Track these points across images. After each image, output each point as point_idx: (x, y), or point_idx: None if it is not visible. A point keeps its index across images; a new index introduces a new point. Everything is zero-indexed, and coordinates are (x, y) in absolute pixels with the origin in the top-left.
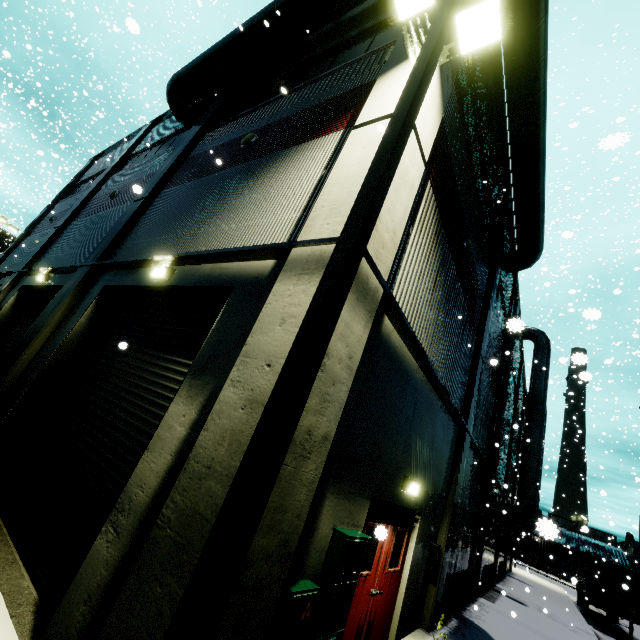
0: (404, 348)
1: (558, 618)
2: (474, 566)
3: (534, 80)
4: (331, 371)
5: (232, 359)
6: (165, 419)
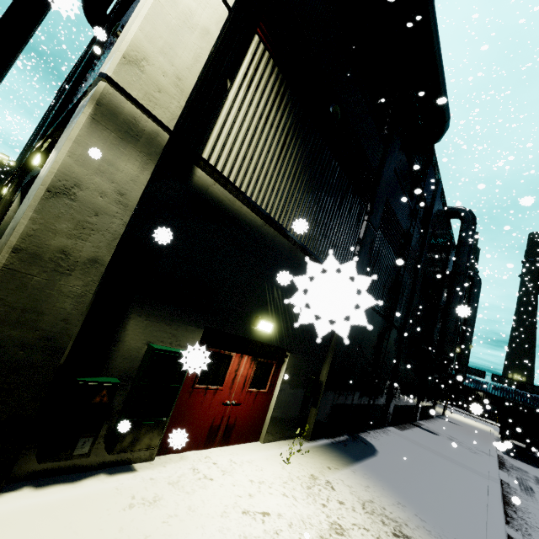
0: (237, 203)
1: (465, 444)
2: (384, 403)
3: None
4: (89, 202)
5: None
6: None
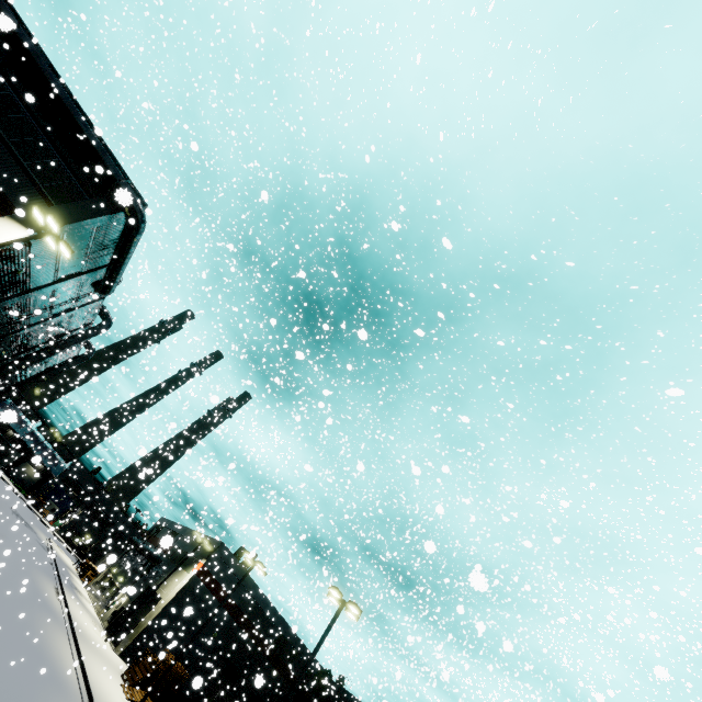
0: None
1: None
2: None
3: (121, 254)
4: None
5: None
6: None
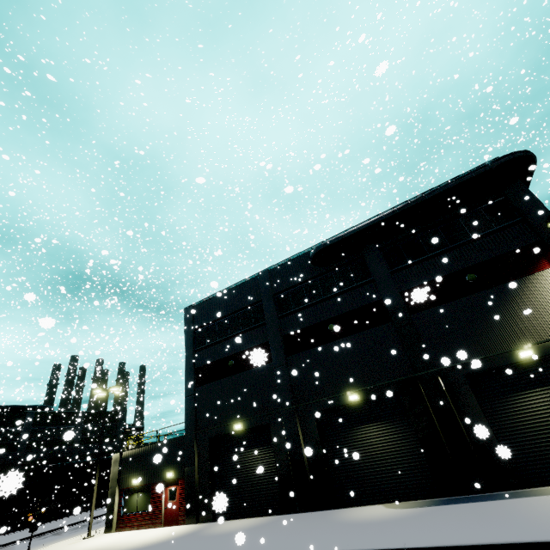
0: None
1: None
2: None
3: None
4: None
5: None
6: None
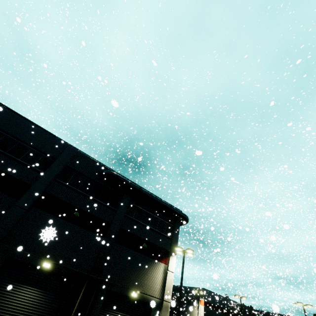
0: None
1: None
2: None
3: None
4: None
5: None
6: None
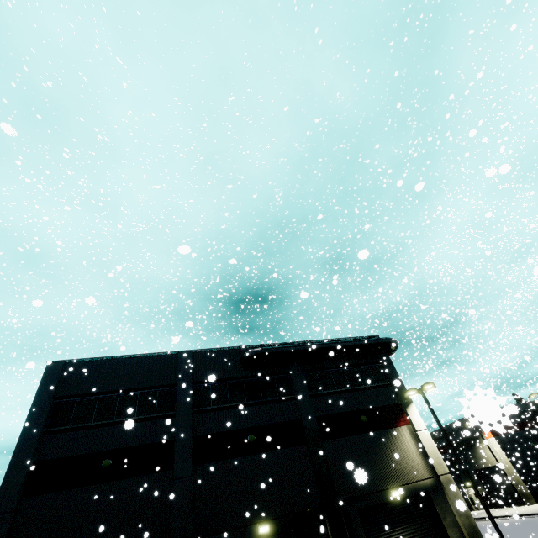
0: None
1: None
2: None
3: None
4: None
5: (448, 511)
6: (450, 536)
